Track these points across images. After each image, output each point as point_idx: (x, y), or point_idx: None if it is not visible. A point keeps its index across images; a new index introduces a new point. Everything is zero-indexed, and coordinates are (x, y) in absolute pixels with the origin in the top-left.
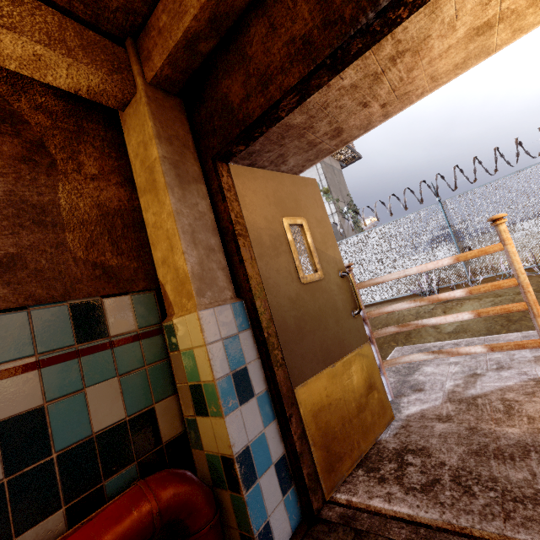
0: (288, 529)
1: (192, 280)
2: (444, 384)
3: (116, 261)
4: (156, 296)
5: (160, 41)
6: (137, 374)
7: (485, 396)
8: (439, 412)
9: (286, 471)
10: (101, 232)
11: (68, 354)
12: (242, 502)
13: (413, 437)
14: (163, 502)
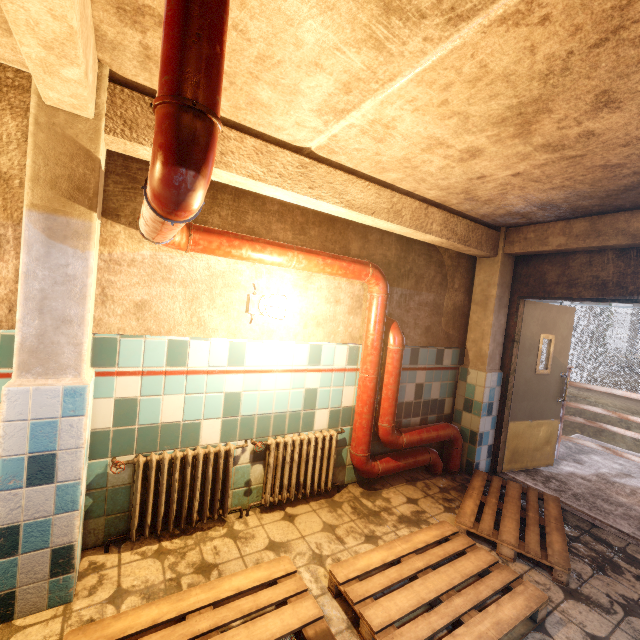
0: (483, 470)
1: (488, 358)
2: (600, 468)
3: (452, 332)
4: (459, 352)
5: (523, 243)
6: (445, 383)
7: (623, 485)
8: (585, 476)
9: (490, 451)
10: (451, 318)
11: (432, 368)
12: (474, 449)
13: (560, 476)
14: (454, 432)
